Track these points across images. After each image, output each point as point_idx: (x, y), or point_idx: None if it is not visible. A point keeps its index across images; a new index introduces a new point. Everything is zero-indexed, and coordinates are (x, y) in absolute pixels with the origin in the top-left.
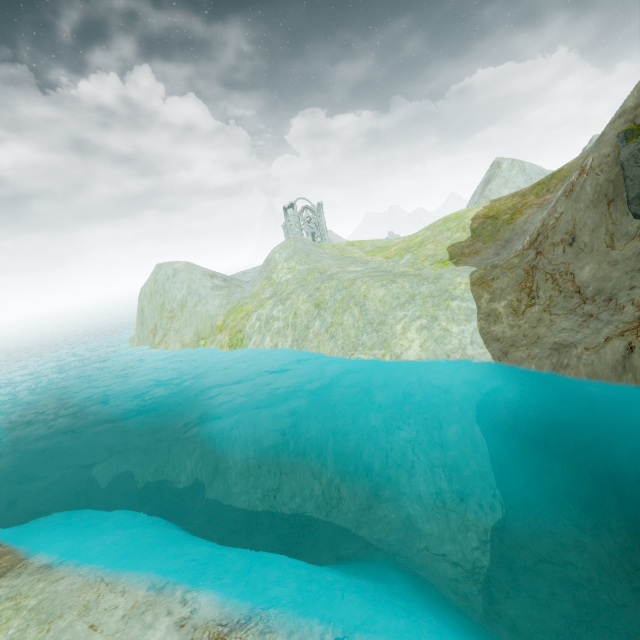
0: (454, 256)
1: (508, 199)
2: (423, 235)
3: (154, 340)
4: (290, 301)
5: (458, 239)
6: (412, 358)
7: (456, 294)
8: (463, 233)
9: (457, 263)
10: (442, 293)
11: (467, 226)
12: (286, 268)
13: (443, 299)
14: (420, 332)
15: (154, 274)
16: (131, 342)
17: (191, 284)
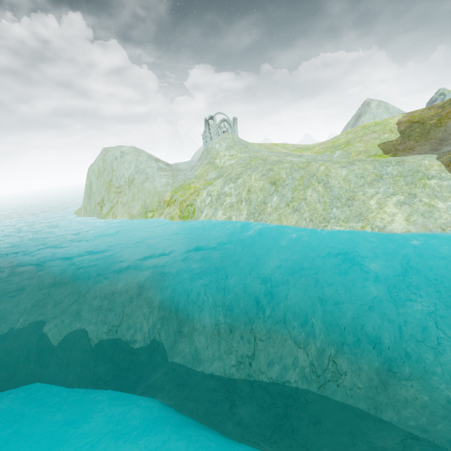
0: (388, 151)
1: (425, 111)
2: (346, 137)
3: (101, 211)
4: (241, 180)
5: (388, 138)
6: (400, 230)
7: (431, 174)
8: (392, 134)
9: (396, 156)
10: (414, 173)
11: (394, 129)
12: (228, 155)
13: (417, 178)
14: (400, 207)
15: (102, 155)
16: (77, 213)
17: (138, 164)
